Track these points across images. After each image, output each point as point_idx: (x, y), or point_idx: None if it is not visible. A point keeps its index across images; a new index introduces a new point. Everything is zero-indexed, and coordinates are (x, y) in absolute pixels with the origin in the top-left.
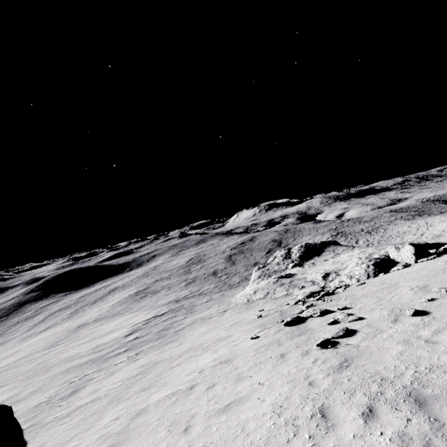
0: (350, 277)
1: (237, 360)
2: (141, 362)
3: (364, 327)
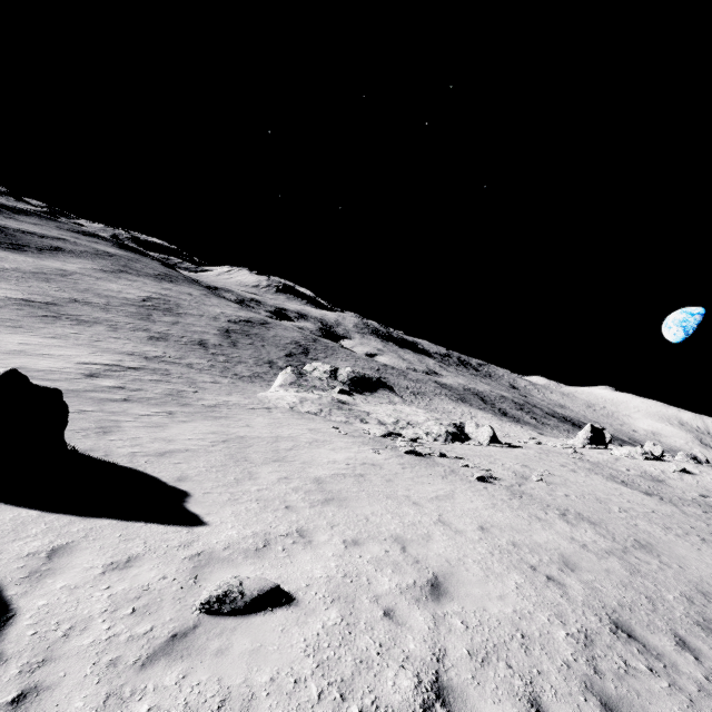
0: (427, 433)
1: (386, 466)
2: (204, 428)
3: (503, 478)
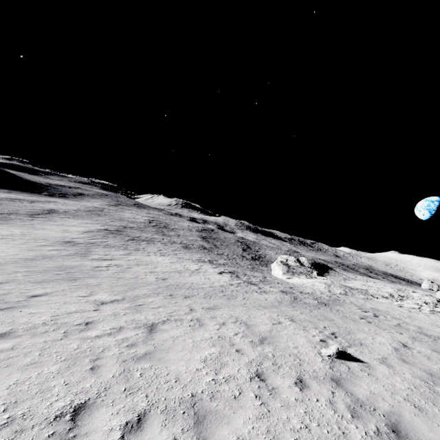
0: (425, 303)
1: None
2: (421, 323)
3: None
